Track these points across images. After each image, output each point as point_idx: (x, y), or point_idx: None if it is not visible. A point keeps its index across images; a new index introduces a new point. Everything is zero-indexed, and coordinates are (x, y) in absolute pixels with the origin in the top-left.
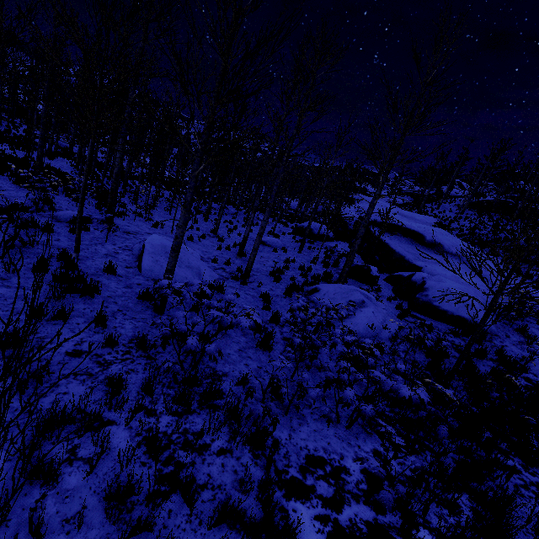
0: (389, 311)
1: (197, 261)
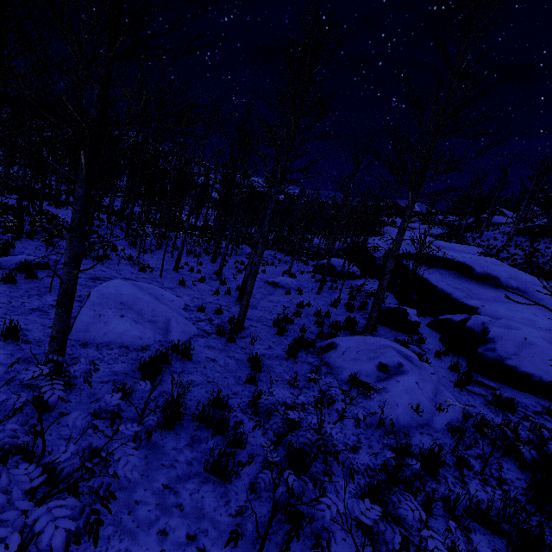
0: (440, 374)
1: (167, 312)
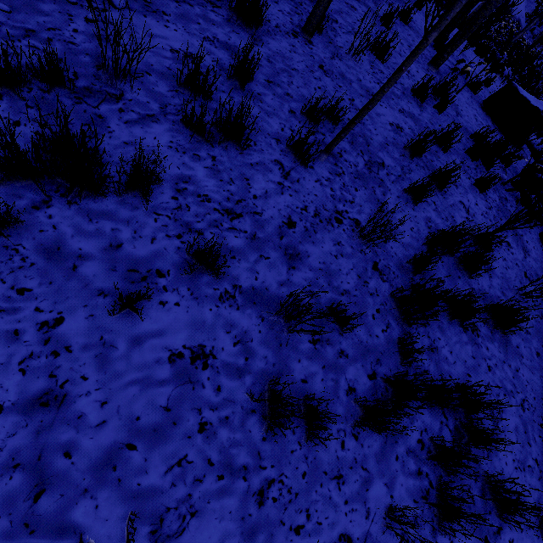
0: None
1: None
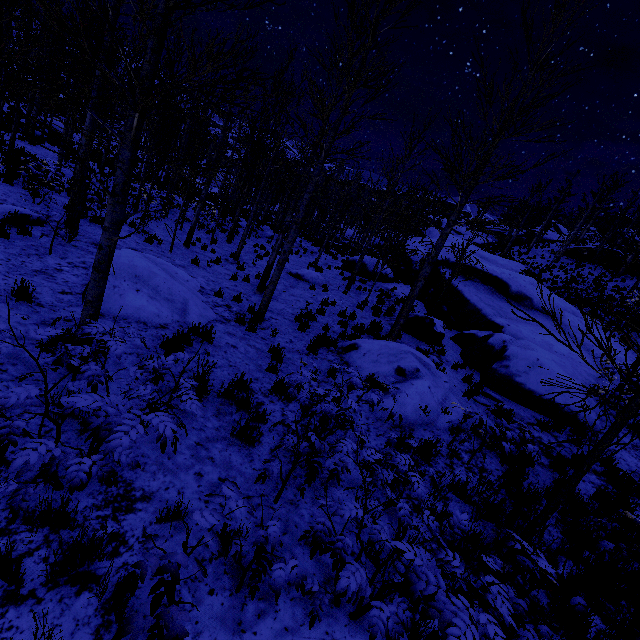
0: (453, 384)
1: (185, 292)
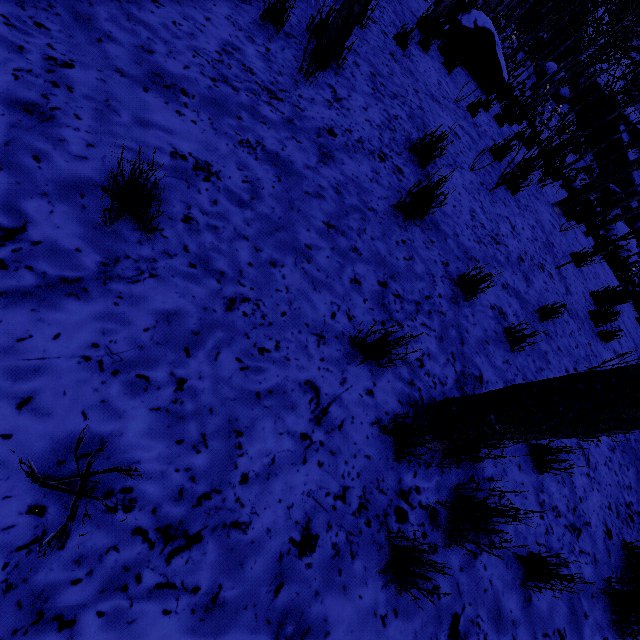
0: None
1: None
